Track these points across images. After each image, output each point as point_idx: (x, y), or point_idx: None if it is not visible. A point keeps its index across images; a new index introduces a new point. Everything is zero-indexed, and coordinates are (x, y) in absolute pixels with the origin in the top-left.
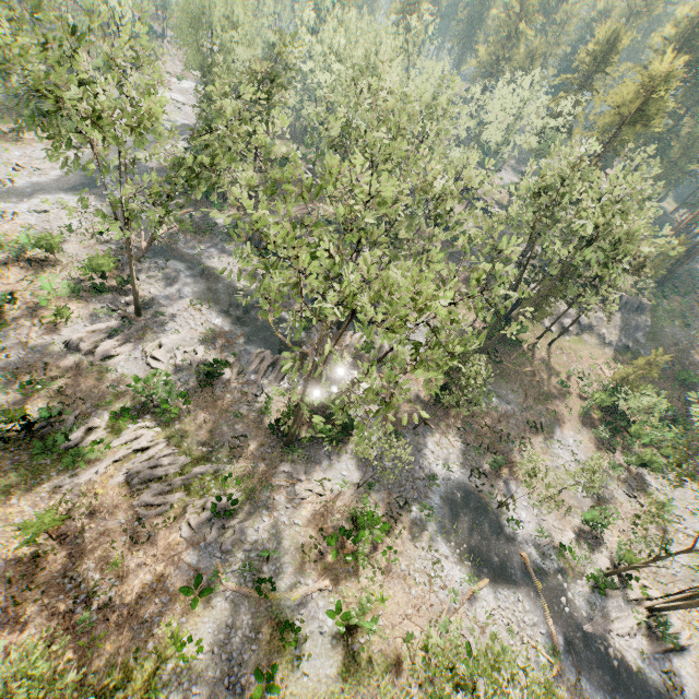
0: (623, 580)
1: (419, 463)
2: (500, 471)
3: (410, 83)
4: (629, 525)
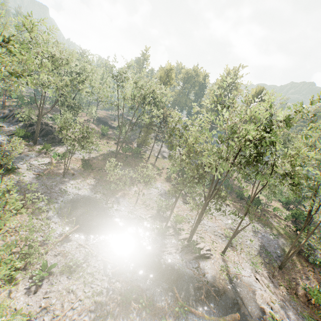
0: (177, 232)
1: (59, 187)
2: (115, 193)
3: (91, 74)
4: (184, 213)
